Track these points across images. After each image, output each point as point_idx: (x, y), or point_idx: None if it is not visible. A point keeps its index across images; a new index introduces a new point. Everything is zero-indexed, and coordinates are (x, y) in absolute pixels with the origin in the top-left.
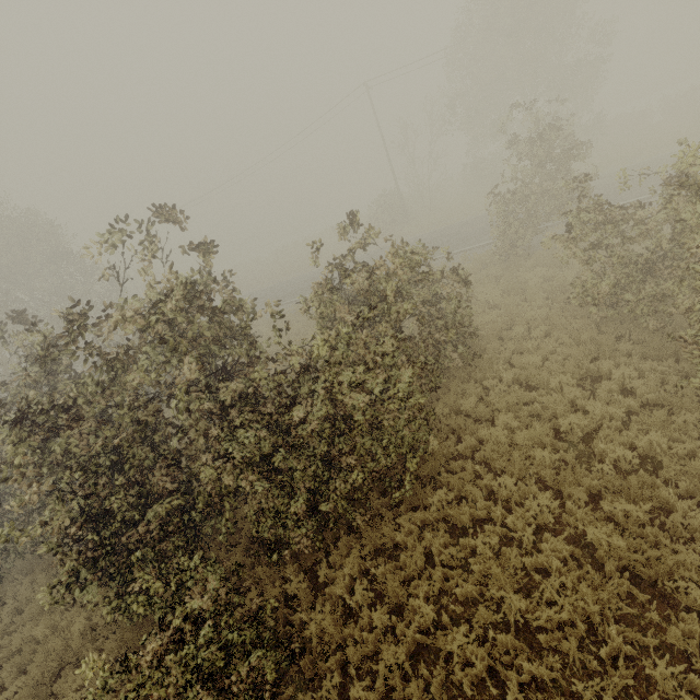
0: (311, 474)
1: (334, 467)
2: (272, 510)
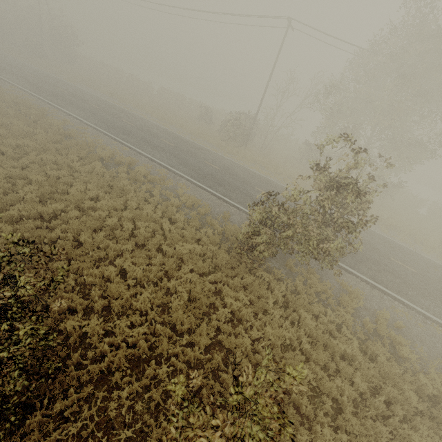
0: None
1: None
2: None
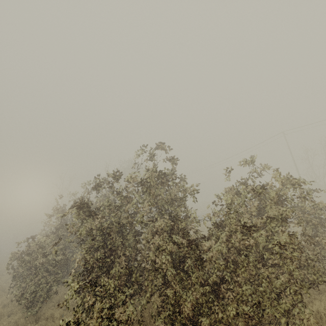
0: (200, 291)
1: (217, 295)
2: (170, 303)
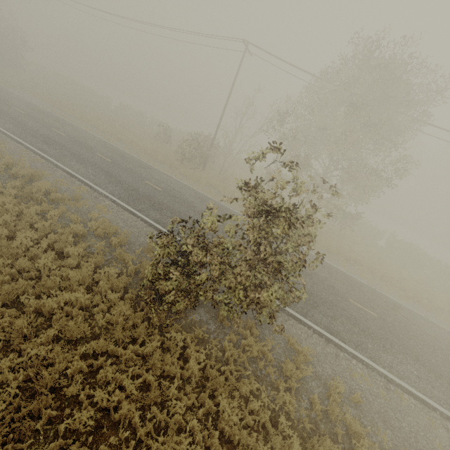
0: None
1: None
2: None
